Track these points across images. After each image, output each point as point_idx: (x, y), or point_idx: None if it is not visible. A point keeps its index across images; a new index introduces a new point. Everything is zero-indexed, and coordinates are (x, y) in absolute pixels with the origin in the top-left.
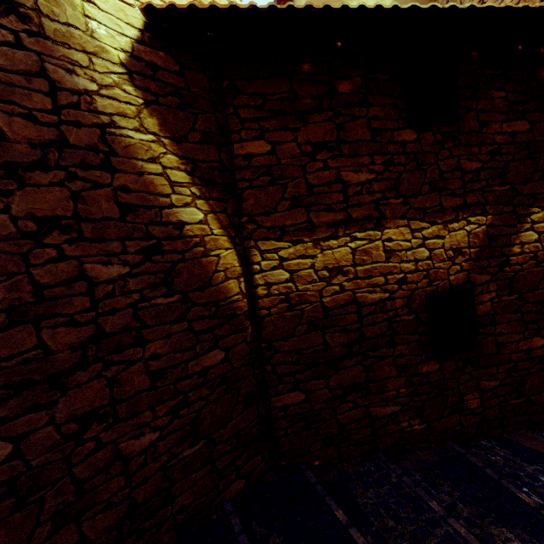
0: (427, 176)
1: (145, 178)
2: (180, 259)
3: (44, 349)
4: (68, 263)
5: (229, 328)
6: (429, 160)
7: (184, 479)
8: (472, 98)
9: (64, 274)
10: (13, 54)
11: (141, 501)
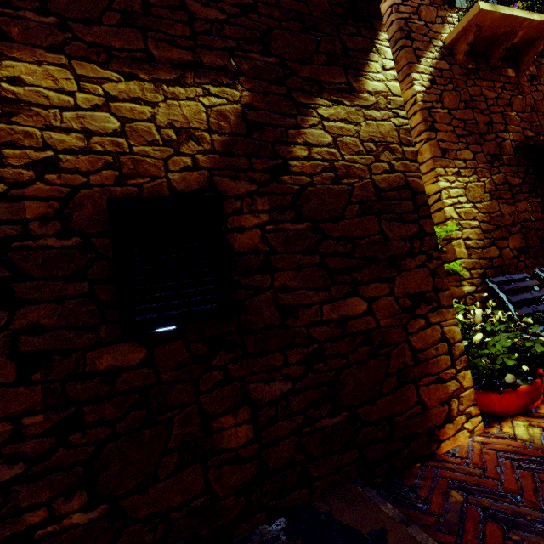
0: (116, 0)
1: None
2: None
3: None
4: None
5: None
6: None
7: None
8: None
9: None
10: None
11: None
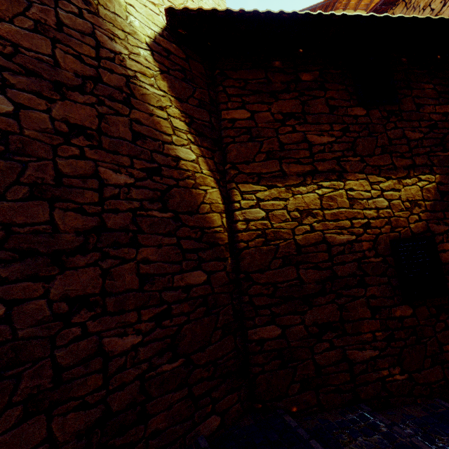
0: (378, 141)
1: (154, 118)
2: (175, 185)
3: (53, 226)
4: (86, 162)
5: (211, 254)
6: (378, 129)
7: (160, 398)
8: (407, 88)
9: (81, 170)
10: (75, 20)
11: (115, 410)
